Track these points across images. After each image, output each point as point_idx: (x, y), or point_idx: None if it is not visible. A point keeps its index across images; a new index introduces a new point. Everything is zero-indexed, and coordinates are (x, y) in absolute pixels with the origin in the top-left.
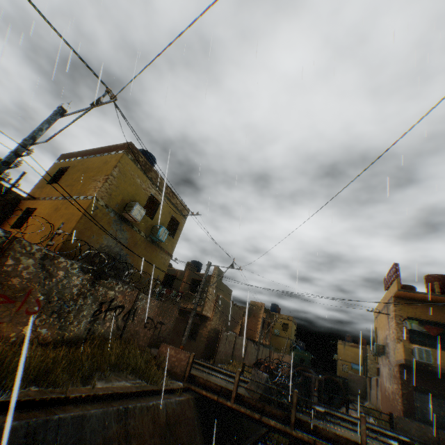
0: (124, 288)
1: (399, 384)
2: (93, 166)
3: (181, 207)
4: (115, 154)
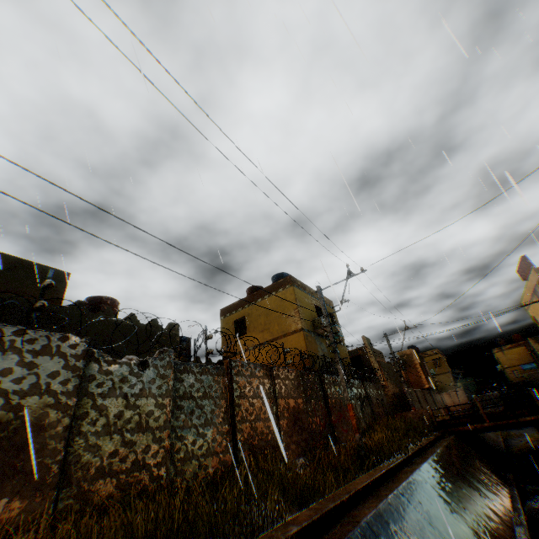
0: (356, 383)
1: None
2: (271, 307)
3: (328, 302)
4: (283, 290)
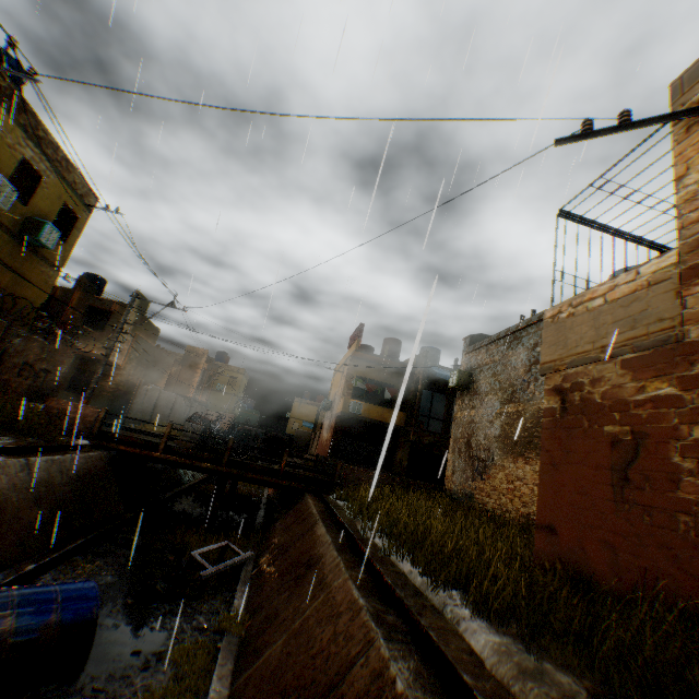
0: None
1: (333, 433)
2: None
3: (85, 190)
4: None
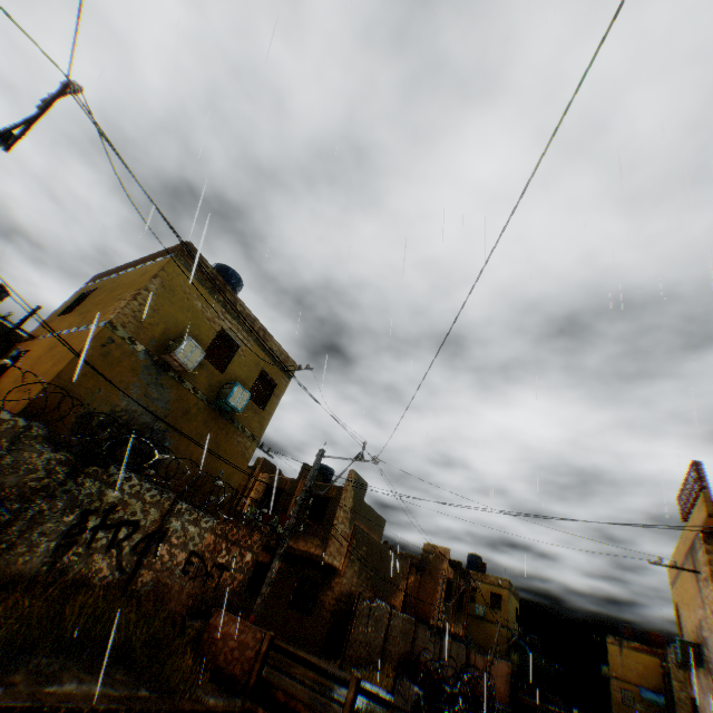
0: (145, 487)
1: None
2: (126, 281)
3: (281, 357)
4: (161, 260)
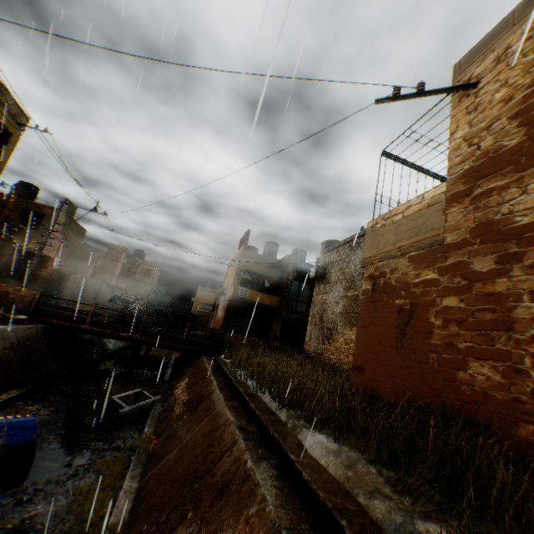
0: None
1: (225, 312)
2: None
3: (17, 111)
4: None
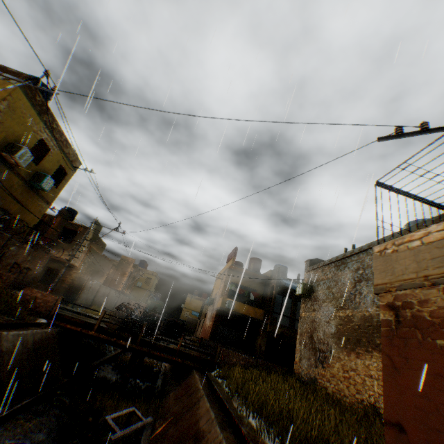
0: None
1: (213, 322)
2: None
3: (74, 158)
4: (4, 80)
